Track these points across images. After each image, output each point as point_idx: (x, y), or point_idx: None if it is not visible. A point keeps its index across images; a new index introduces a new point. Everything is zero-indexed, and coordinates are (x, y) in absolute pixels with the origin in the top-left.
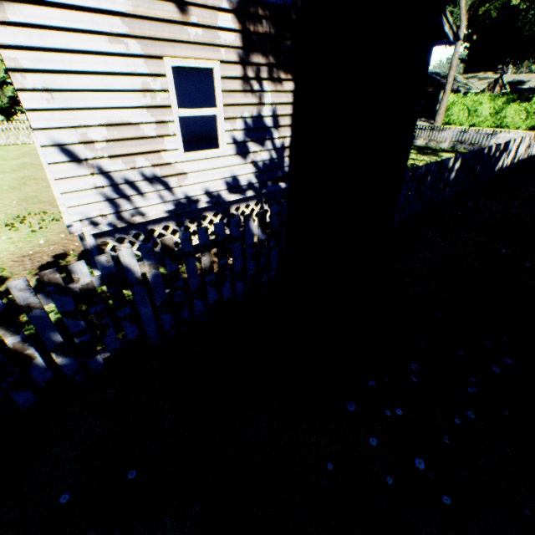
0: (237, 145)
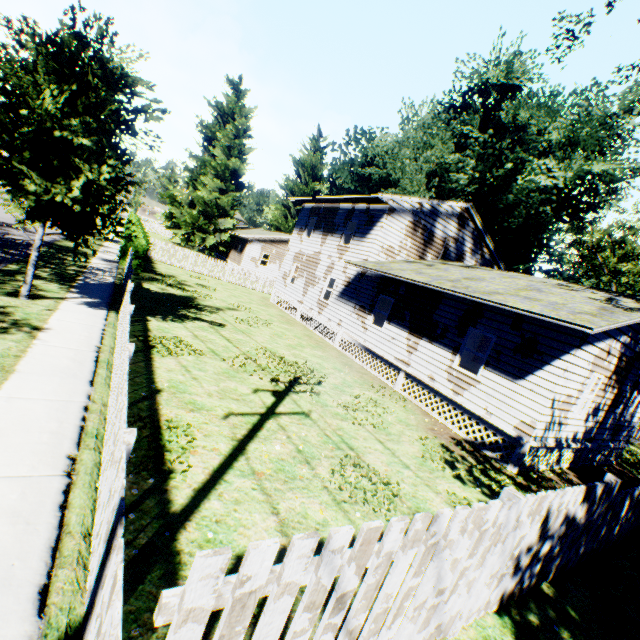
0: (586, 415)
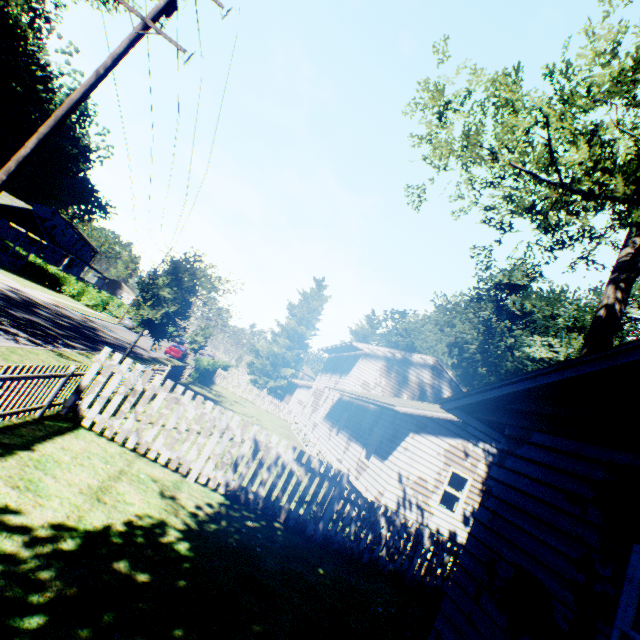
0: (464, 517)
